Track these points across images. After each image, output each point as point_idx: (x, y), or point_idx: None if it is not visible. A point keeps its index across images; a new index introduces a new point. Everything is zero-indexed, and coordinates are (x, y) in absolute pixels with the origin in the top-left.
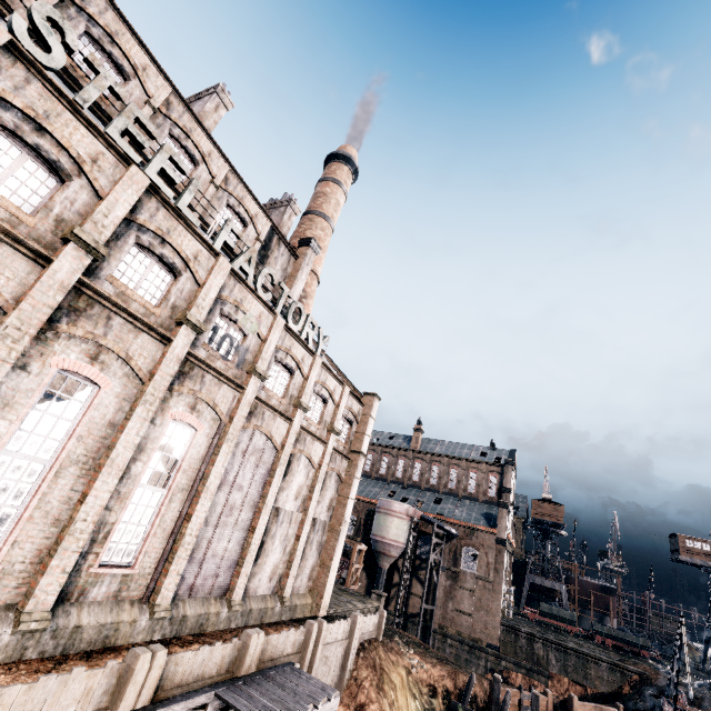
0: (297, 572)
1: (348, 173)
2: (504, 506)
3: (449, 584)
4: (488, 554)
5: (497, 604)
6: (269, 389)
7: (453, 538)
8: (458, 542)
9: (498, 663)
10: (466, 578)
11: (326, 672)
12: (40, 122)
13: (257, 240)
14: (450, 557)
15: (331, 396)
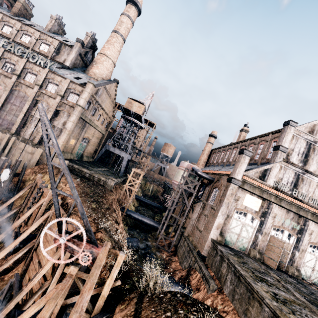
0: None
1: (129, 6)
2: (241, 152)
3: (200, 212)
4: (221, 191)
5: (211, 225)
6: (25, 80)
7: (211, 183)
8: (212, 185)
9: (193, 264)
10: (206, 207)
11: (21, 157)
12: None
13: (53, 48)
14: (206, 195)
15: (59, 83)
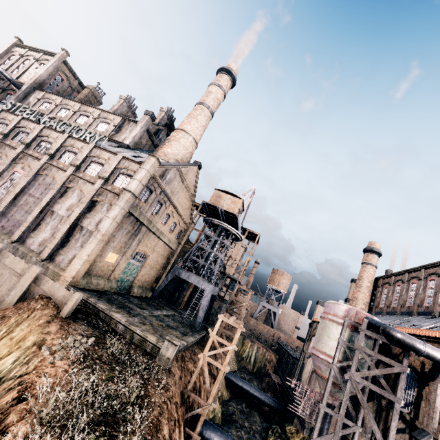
0: (61, 252)
1: (220, 76)
2: None
3: None
4: None
5: None
6: (59, 161)
7: None
8: None
9: None
10: None
11: None
12: (4, 119)
13: (113, 126)
14: None
15: (106, 161)
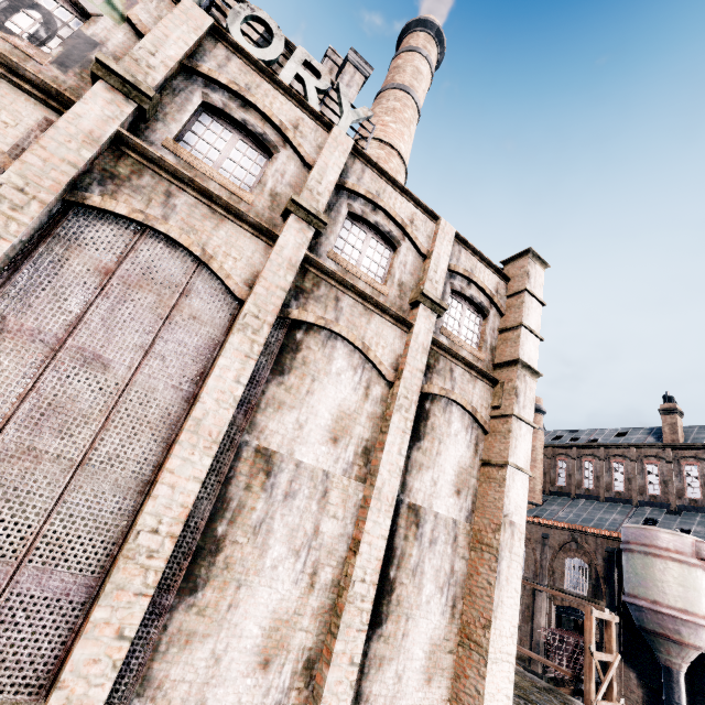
0: (375, 650)
1: (426, 39)
2: None
3: None
4: None
5: None
6: (189, 153)
7: None
8: None
9: None
10: None
11: None
12: None
13: None
14: None
15: (405, 231)
